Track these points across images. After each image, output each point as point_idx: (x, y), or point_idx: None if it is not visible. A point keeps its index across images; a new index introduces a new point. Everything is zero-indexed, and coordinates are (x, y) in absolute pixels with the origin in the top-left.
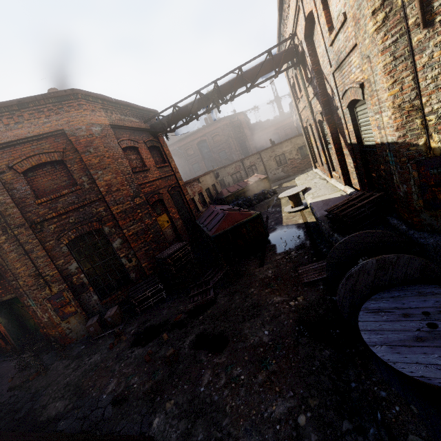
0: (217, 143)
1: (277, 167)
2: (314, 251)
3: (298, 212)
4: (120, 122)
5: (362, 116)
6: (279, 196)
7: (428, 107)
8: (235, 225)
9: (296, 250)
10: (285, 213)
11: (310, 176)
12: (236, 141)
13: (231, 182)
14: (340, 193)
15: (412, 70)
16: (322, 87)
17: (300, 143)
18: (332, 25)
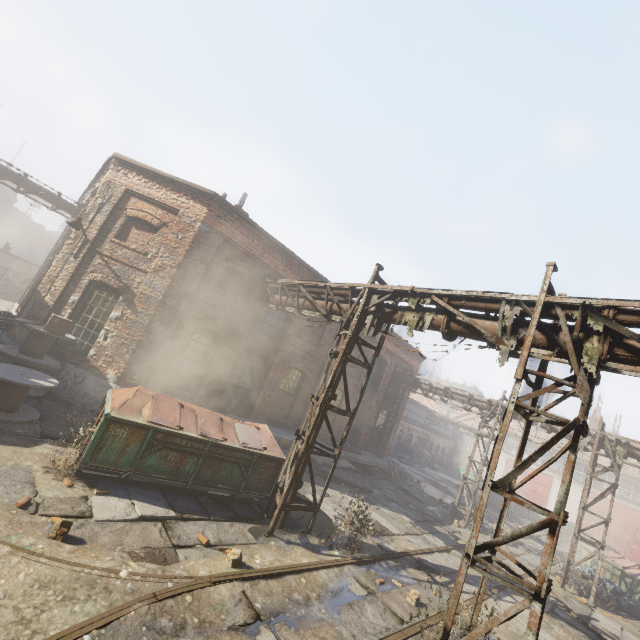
0: None
1: None
2: None
3: None
4: None
5: None
6: None
7: (56, 284)
8: None
9: None
10: None
11: (4, 303)
12: None
13: None
14: None
15: (63, 267)
16: None
17: None
18: None
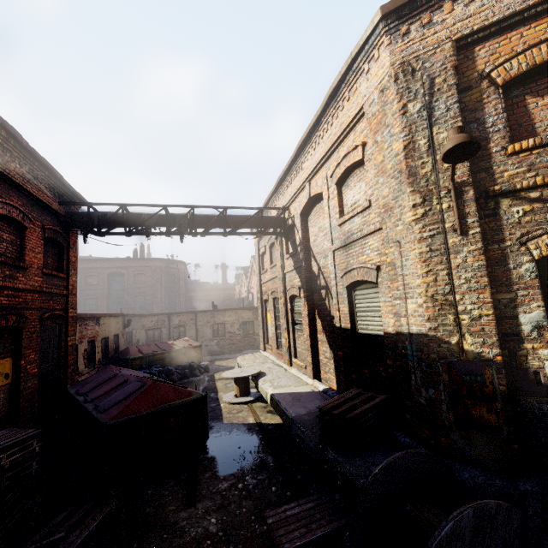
0: (138, 284)
1: (212, 338)
2: (286, 478)
3: (245, 405)
4: (20, 179)
5: (363, 301)
6: (223, 375)
7: (461, 306)
8: (160, 408)
9: (255, 472)
10: (225, 403)
11: (259, 358)
12: (165, 290)
13: (142, 340)
14: (310, 388)
15: (447, 266)
16: (308, 262)
17: (245, 317)
18: (343, 210)
